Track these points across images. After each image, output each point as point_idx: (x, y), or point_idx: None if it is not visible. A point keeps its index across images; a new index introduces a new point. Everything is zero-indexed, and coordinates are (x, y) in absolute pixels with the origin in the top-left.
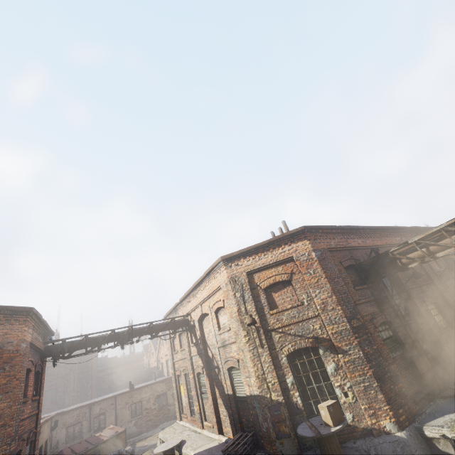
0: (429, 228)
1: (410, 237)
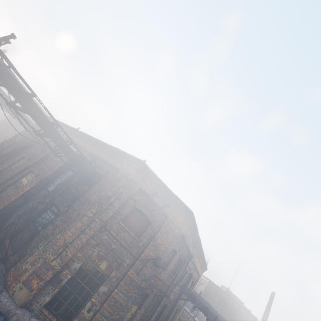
0: (95, 139)
1: (73, 137)
